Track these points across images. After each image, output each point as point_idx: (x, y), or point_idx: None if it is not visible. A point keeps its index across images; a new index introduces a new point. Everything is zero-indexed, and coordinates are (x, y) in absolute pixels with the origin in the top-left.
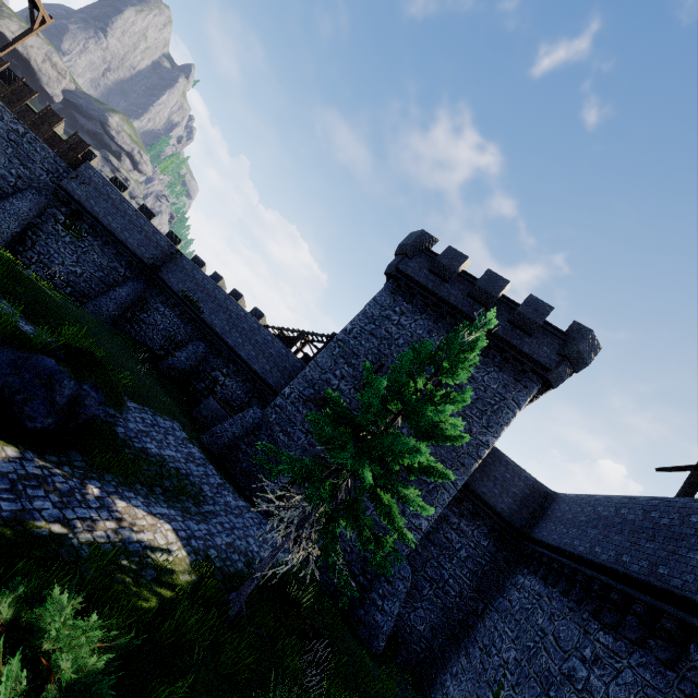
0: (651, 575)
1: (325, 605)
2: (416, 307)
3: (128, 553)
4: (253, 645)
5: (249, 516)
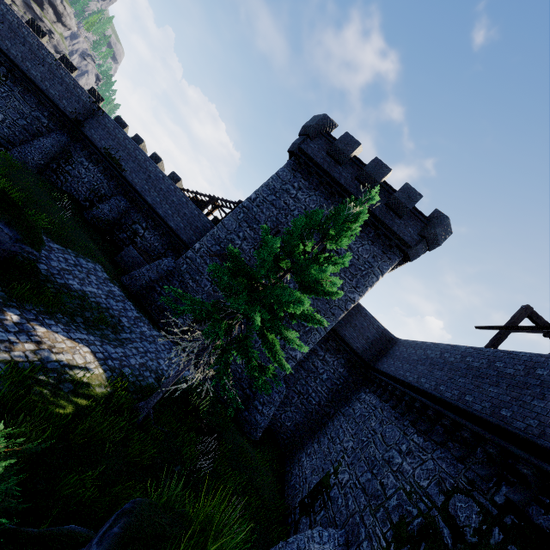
0: (459, 401)
1: (218, 410)
2: (311, 184)
3: (46, 370)
4: (158, 438)
5: (161, 343)
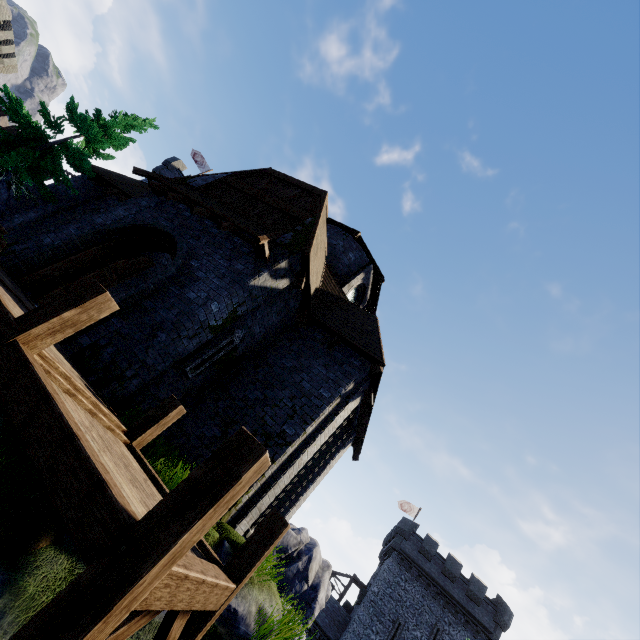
0: None
1: None
2: (413, 575)
3: None
4: None
5: None
